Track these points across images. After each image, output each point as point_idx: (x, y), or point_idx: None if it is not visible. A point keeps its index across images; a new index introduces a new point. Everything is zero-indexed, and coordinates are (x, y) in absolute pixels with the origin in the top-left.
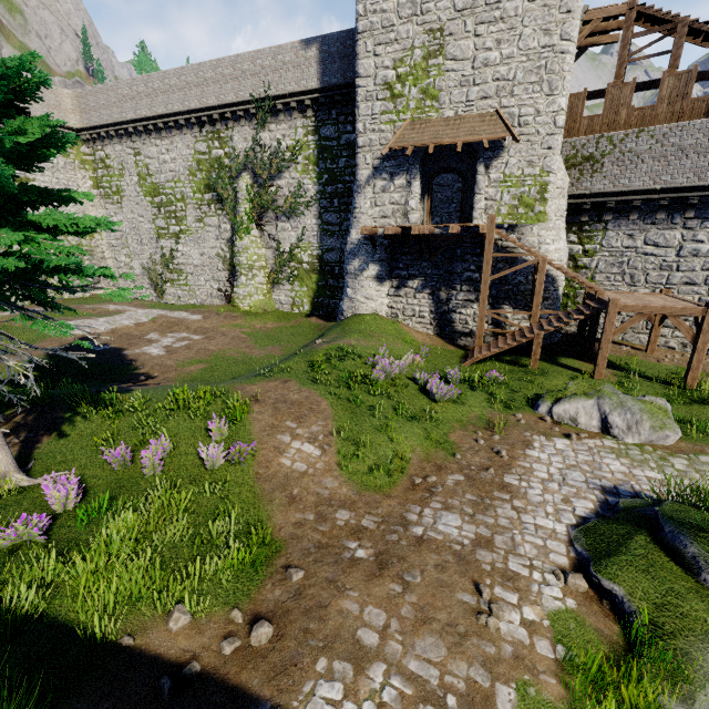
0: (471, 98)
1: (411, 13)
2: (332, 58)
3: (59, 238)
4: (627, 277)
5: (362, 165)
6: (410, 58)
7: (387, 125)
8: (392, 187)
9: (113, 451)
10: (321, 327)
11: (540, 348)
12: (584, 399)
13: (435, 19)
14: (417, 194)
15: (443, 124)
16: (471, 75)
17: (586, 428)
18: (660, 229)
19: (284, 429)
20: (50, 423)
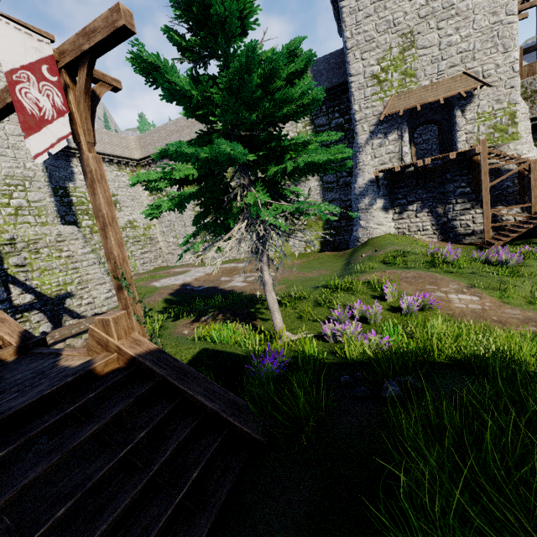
0: (441, 69)
1: (386, 28)
2: (321, 73)
3: (132, 231)
4: None
5: (361, 132)
6: (389, 55)
7: (377, 102)
8: (387, 142)
9: (335, 312)
10: (341, 254)
11: None
12: None
13: (405, 27)
14: (408, 142)
15: (423, 90)
16: (439, 55)
17: None
18: None
19: (430, 290)
20: (246, 316)
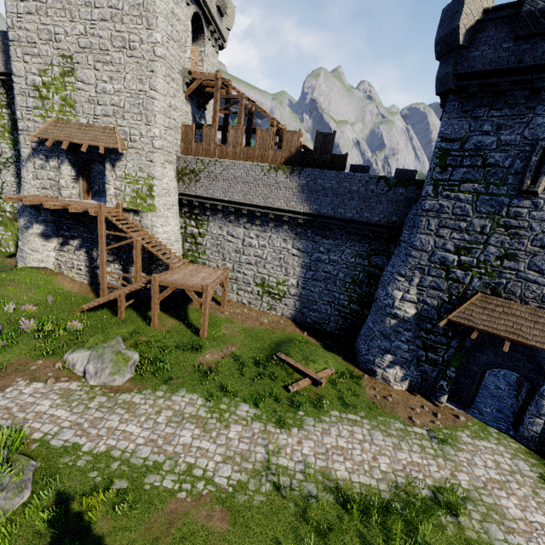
0: (97, 113)
1: (48, 38)
2: None
3: None
4: (221, 254)
5: (24, 145)
6: (51, 71)
7: (39, 118)
8: (48, 167)
9: None
10: (2, 269)
11: (122, 304)
12: (85, 350)
13: (66, 48)
14: (66, 175)
15: (78, 128)
16: (95, 97)
17: (77, 372)
18: (234, 226)
19: None
20: None
